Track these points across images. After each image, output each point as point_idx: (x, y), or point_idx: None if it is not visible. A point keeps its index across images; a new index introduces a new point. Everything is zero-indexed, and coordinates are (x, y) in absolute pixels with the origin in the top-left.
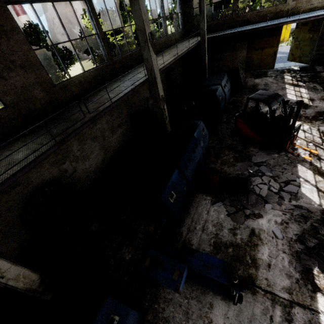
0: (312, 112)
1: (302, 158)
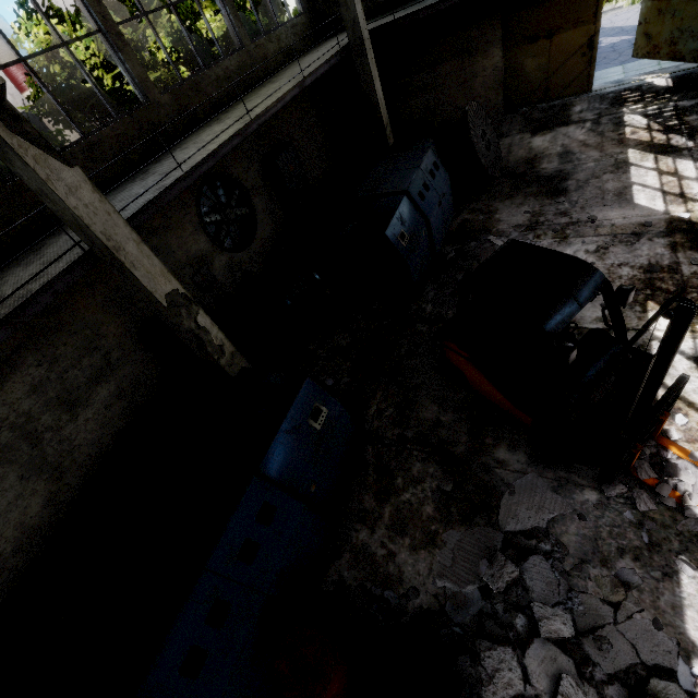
0: None
1: None
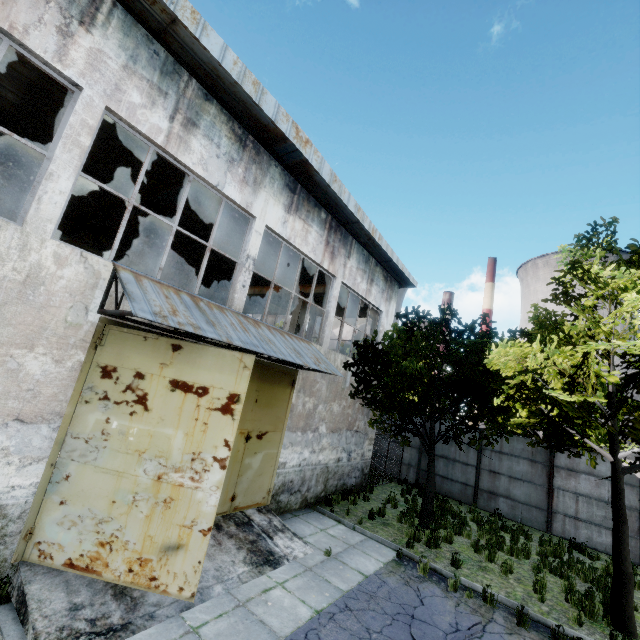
0: None
1: None
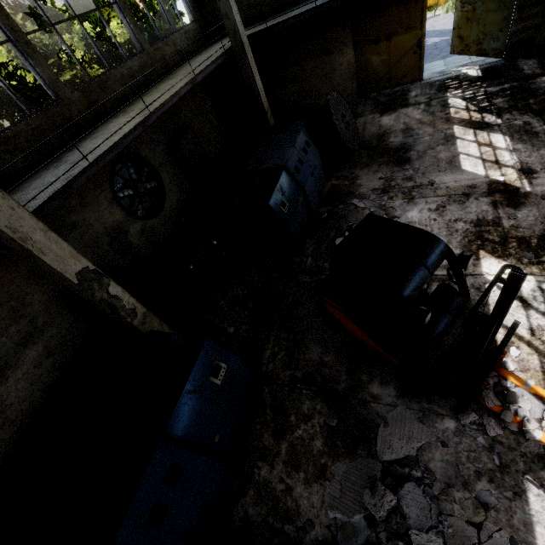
0: (536, 218)
1: (537, 443)
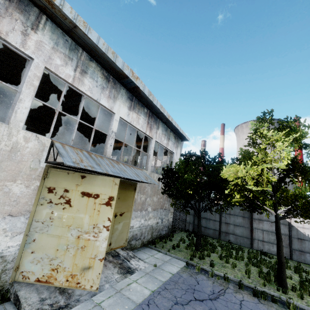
0: None
1: None
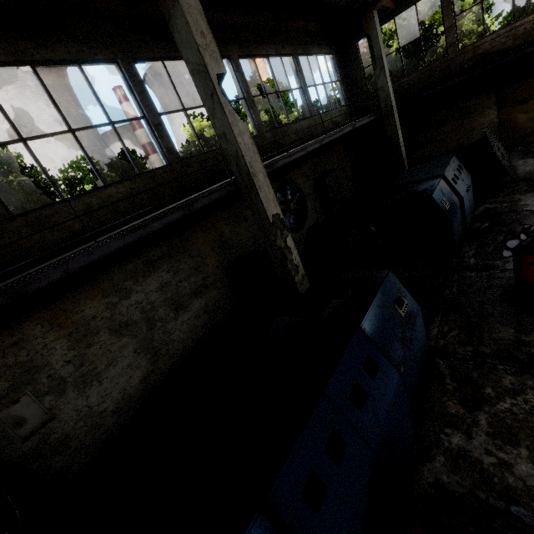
0: None
1: None
